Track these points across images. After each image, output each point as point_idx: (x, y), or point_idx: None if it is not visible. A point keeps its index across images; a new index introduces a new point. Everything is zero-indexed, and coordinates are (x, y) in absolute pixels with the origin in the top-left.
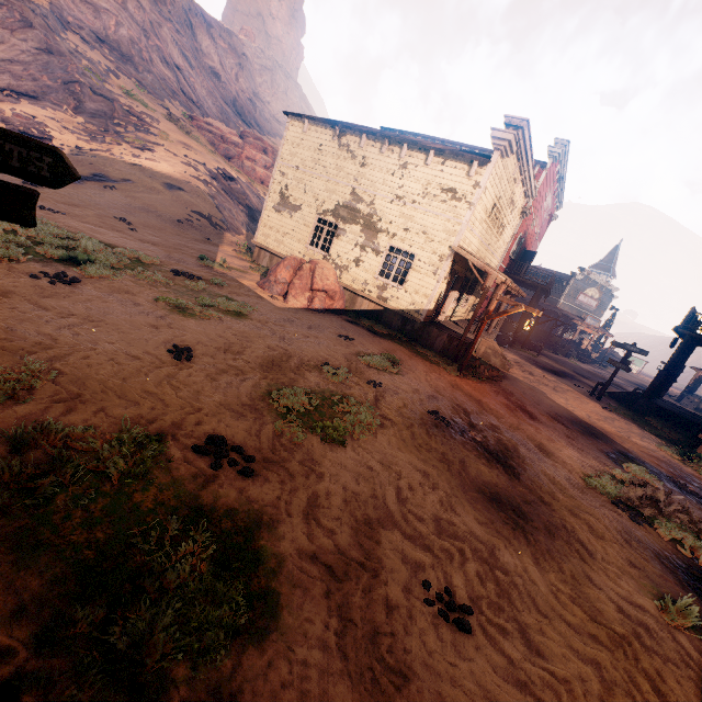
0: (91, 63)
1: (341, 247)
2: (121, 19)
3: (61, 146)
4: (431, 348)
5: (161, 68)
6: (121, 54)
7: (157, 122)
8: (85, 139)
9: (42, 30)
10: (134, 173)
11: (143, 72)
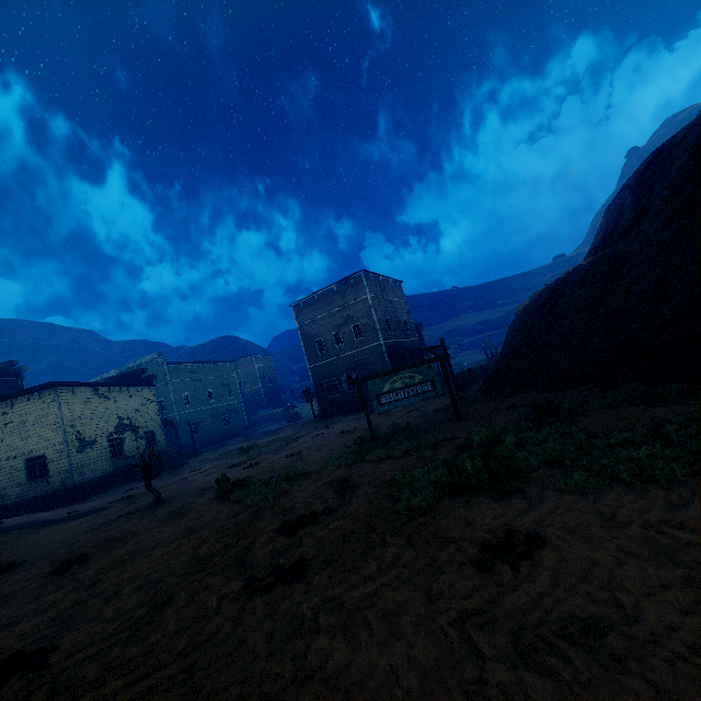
0: None
1: (128, 446)
2: None
3: None
4: None
5: None
6: None
7: None
8: None
9: None
10: None
11: None
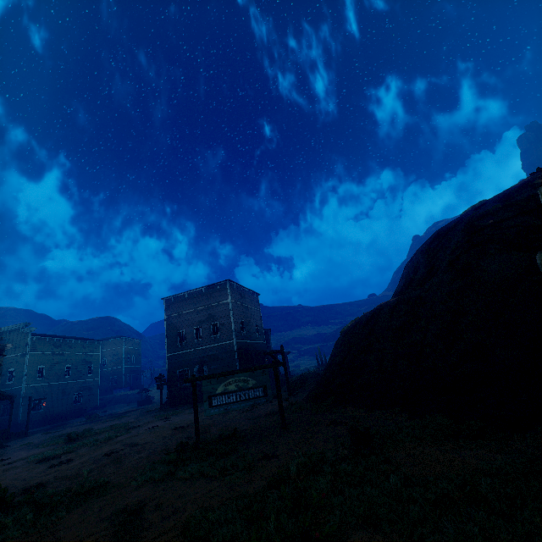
0: None
1: None
2: None
3: None
4: None
5: None
6: None
7: None
8: None
9: None
10: None
11: None
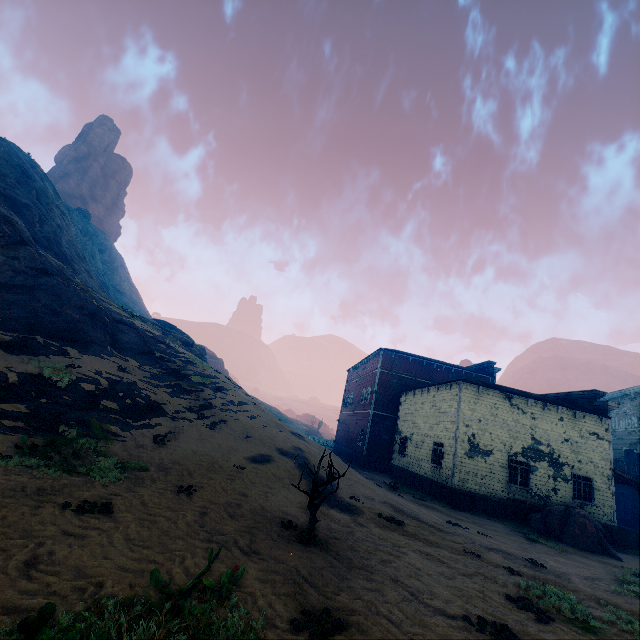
0: (78, 278)
1: (538, 480)
2: (42, 215)
3: (179, 414)
4: (630, 545)
5: (80, 263)
6: (54, 253)
7: (173, 343)
8: (171, 392)
9: (31, 244)
10: (275, 432)
11: (80, 272)
